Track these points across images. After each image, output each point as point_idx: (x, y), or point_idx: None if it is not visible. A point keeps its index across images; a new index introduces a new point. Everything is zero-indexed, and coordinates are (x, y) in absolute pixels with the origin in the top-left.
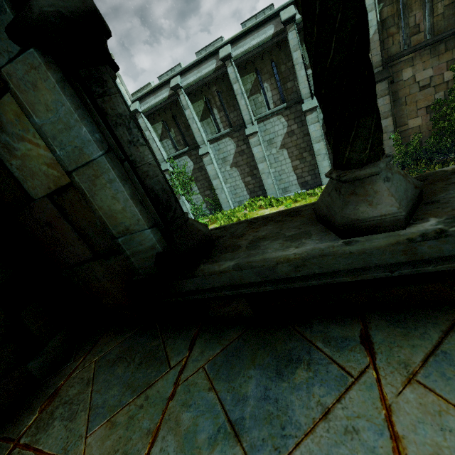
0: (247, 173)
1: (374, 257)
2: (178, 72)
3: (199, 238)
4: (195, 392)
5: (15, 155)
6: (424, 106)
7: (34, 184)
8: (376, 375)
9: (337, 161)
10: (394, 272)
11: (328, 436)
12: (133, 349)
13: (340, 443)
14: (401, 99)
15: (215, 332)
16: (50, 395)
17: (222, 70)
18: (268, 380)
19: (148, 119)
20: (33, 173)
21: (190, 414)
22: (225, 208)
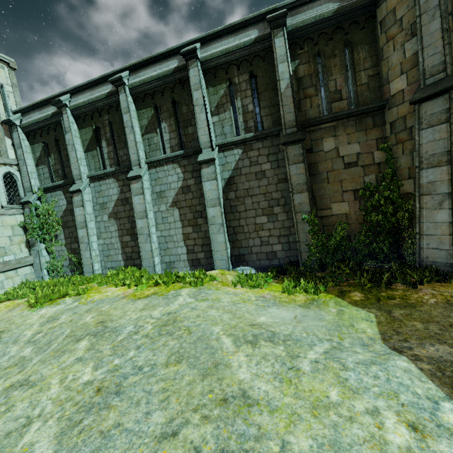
0: (126, 229)
1: None
2: (68, 89)
3: None
4: None
5: None
6: (351, 189)
7: None
8: None
9: None
10: None
11: None
12: None
13: None
14: (322, 173)
15: None
16: None
17: (117, 98)
18: None
19: (29, 136)
20: None
21: None
22: (86, 273)
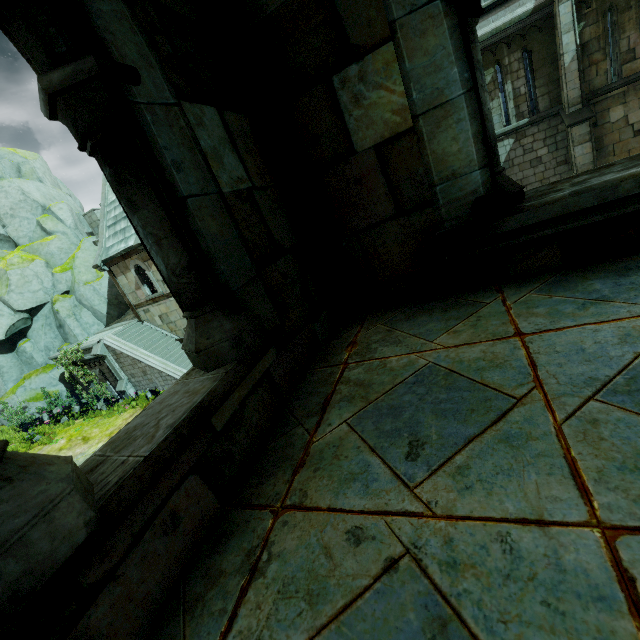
0: None
1: None
2: None
3: (516, 186)
4: (534, 302)
5: (362, 105)
6: None
7: (366, 135)
8: None
9: None
10: None
11: None
12: (423, 309)
13: None
14: (607, 147)
15: (521, 281)
16: (348, 345)
17: None
18: (613, 280)
19: None
20: (372, 122)
21: (541, 308)
22: None
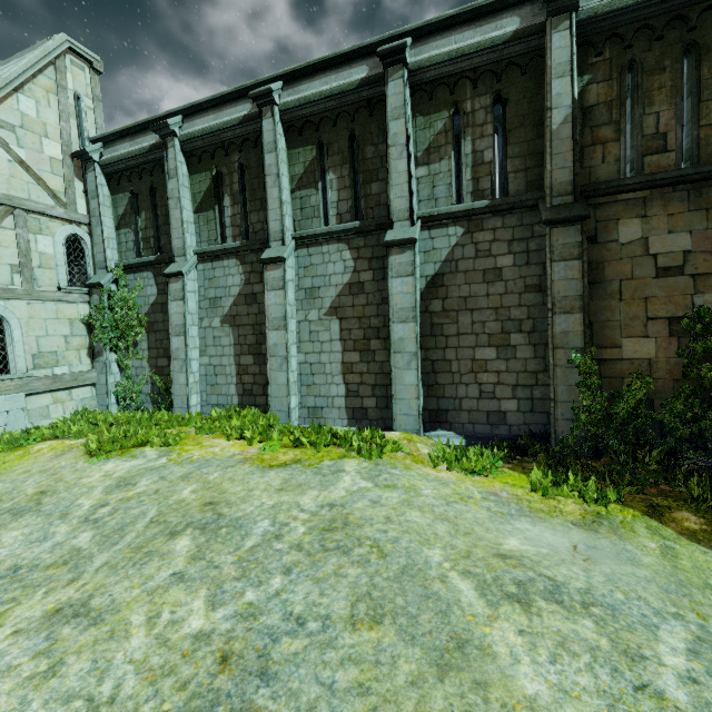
0: (248, 345)
1: None
2: (180, 108)
3: None
4: None
5: None
6: (664, 316)
7: None
8: None
9: None
10: None
11: None
12: None
13: None
14: (610, 282)
15: None
16: None
17: (258, 126)
18: None
19: (111, 181)
20: None
21: None
22: (177, 409)
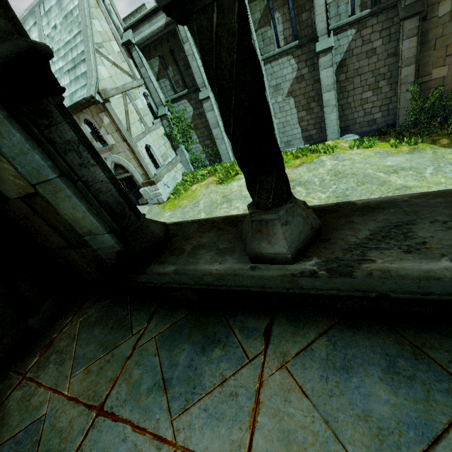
0: None
1: (270, 282)
2: None
3: (152, 240)
4: (145, 356)
5: None
6: None
7: (6, 188)
8: (263, 360)
9: (253, 199)
10: (289, 290)
11: (219, 396)
12: (108, 315)
13: (225, 401)
14: (430, 41)
15: (169, 310)
16: (47, 344)
17: None
18: (195, 354)
19: (144, 52)
20: (3, 180)
21: (139, 371)
22: (224, 160)
